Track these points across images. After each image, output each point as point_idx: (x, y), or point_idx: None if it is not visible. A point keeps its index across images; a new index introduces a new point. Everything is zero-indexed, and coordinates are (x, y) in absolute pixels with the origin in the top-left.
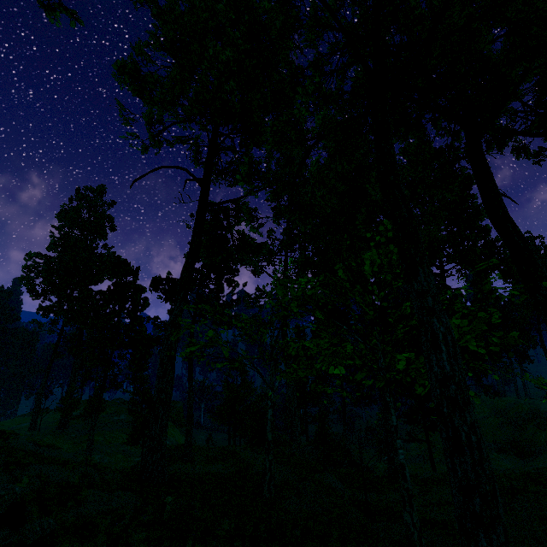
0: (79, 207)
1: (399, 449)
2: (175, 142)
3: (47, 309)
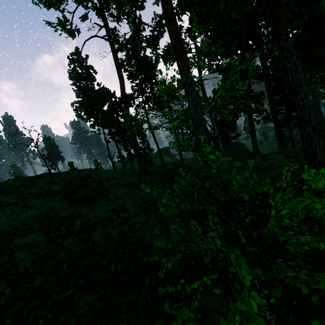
0: (74, 68)
1: (219, 144)
2: (82, 21)
3: (93, 125)
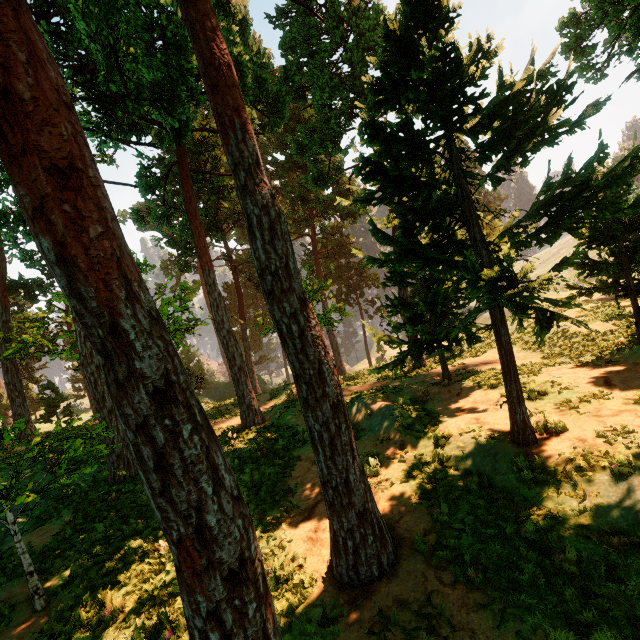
0: None
1: None
2: None
3: None
